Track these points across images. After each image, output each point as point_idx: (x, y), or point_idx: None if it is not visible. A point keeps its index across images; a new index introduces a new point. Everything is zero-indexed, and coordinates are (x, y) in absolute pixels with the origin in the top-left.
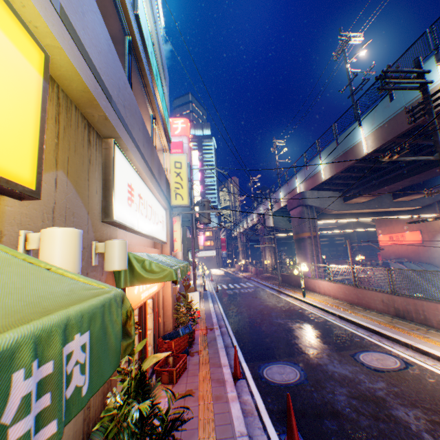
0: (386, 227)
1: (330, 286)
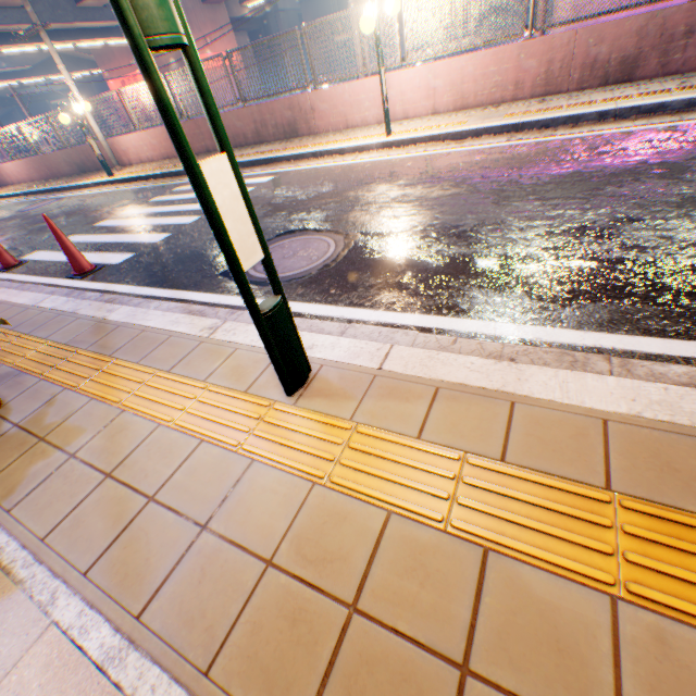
0: (114, 67)
1: (19, 168)
